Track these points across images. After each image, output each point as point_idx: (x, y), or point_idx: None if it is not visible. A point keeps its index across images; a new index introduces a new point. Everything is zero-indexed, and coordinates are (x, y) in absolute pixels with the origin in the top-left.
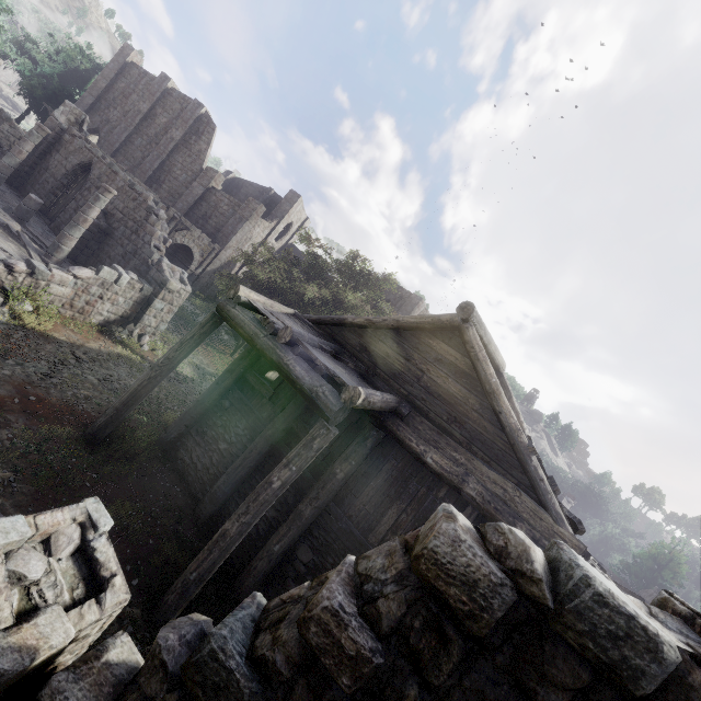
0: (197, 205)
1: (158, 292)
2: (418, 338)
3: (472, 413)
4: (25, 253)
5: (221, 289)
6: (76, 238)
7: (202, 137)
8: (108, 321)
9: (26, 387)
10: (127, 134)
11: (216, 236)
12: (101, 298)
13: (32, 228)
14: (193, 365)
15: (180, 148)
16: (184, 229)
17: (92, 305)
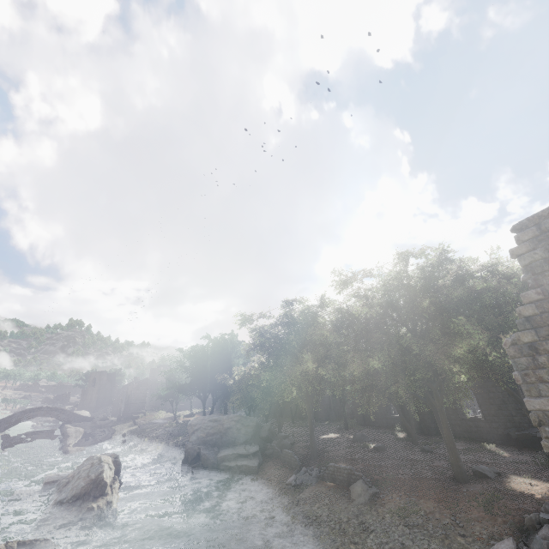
0: None
1: None
2: None
3: None
4: None
5: None
6: None
7: None
8: None
9: None
10: None
11: None
12: None
13: None
14: None
15: None
16: None
17: None
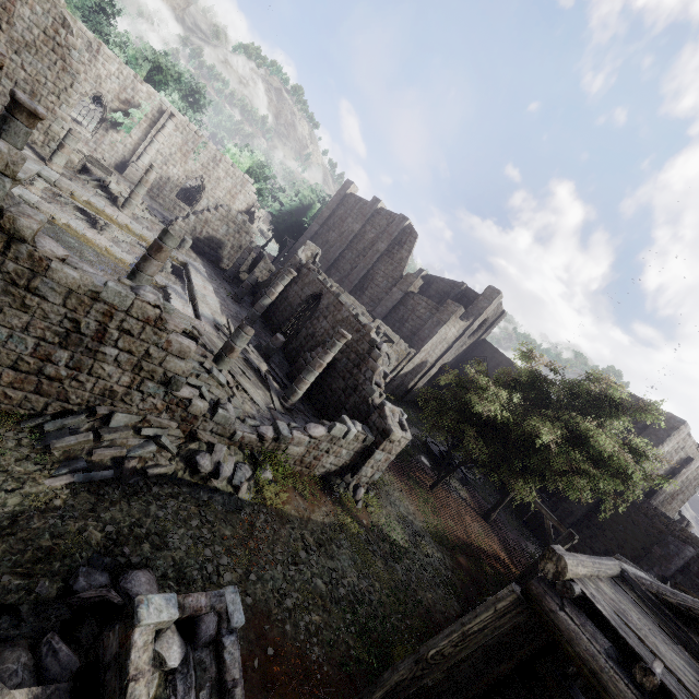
0: (395, 309)
1: (379, 443)
2: None
3: None
4: (269, 398)
5: (409, 388)
6: (310, 381)
7: (404, 246)
8: (329, 472)
9: (265, 627)
10: (341, 251)
11: (411, 339)
12: (327, 452)
13: (272, 359)
14: (402, 520)
15: (383, 258)
16: (388, 341)
17: (318, 458)
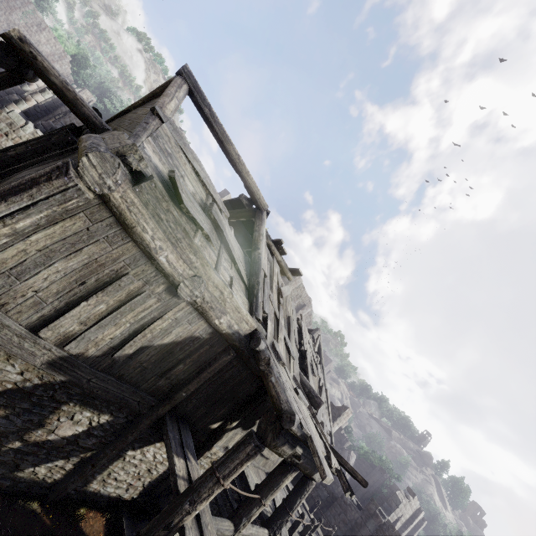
0: None
1: None
2: (151, 102)
3: (143, 116)
4: None
5: None
6: (19, 108)
7: None
8: None
9: None
10: None
11: None
12: (7, 135)
13: None
14: None
15: None
16: None
17: None
